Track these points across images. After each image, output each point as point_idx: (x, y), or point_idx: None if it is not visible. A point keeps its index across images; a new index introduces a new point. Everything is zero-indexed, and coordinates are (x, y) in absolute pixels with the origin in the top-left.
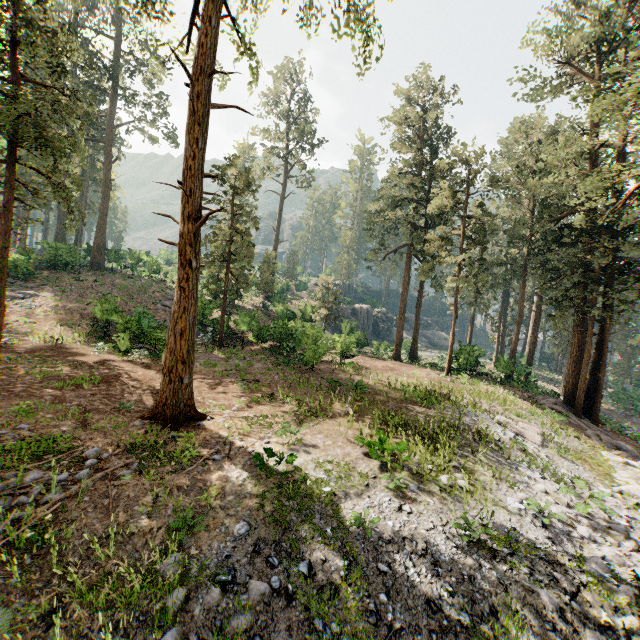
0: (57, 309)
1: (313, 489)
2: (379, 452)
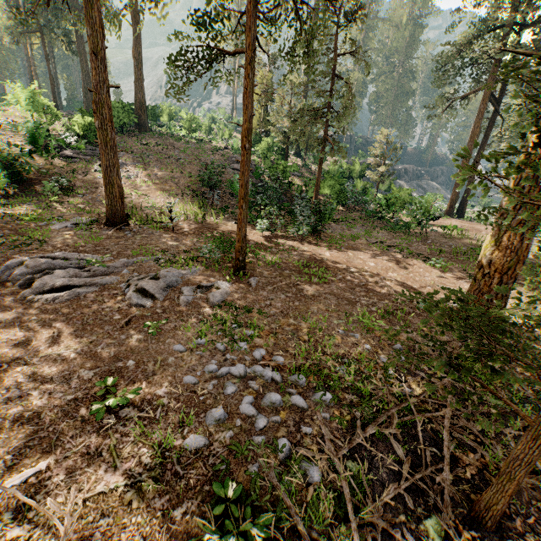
0: (151, 178)
1: None
2: None
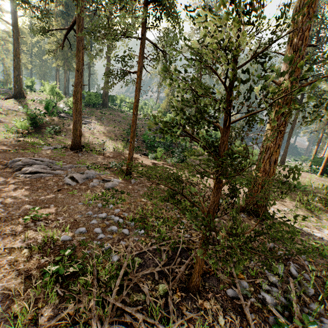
0: (102, 130)
1: None
2: None
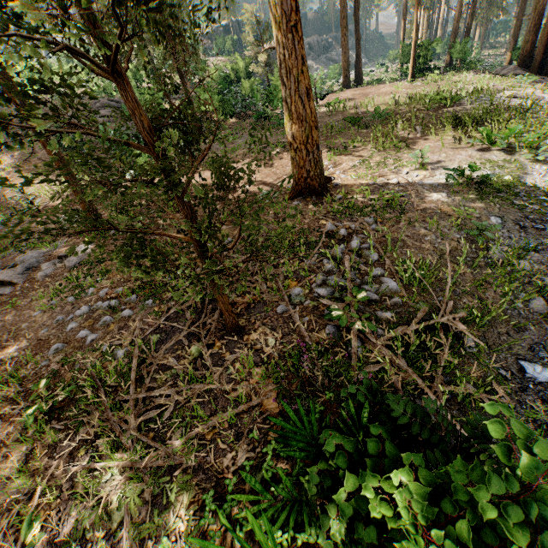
0: (9, 163)
1: (502, 181)
2: (486, 146)
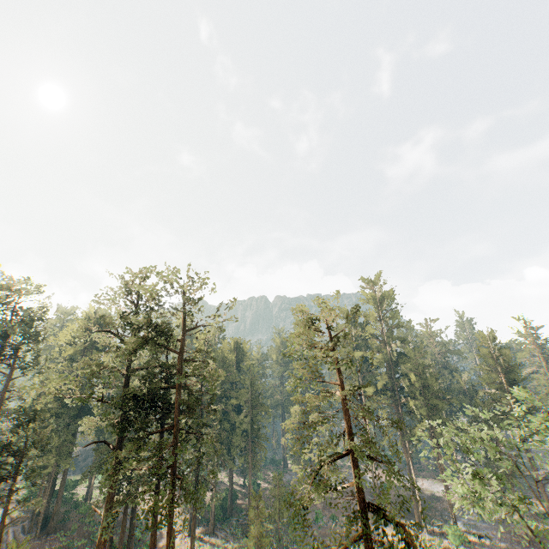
0: None
1: None
2: None
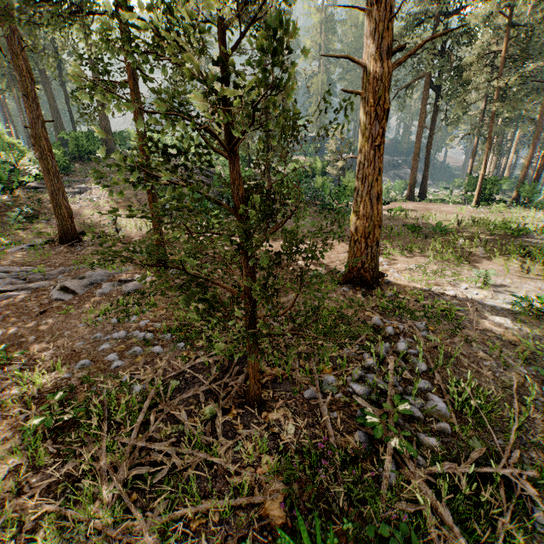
0: (114, 199)
1: None
2: None
